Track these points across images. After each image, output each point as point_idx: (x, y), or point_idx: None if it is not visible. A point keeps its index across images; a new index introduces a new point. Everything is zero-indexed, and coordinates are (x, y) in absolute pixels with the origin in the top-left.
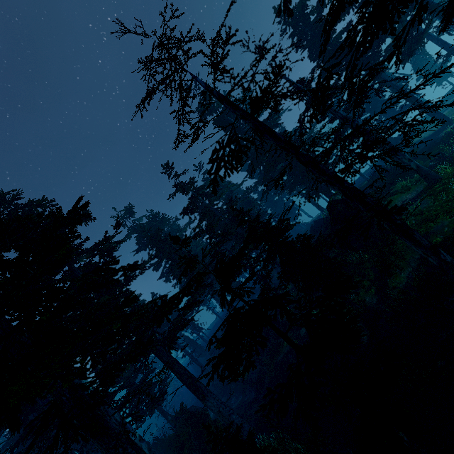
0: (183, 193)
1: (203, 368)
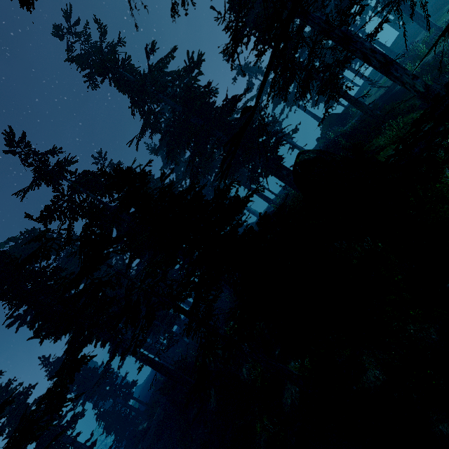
0: (46, 182)
1: None
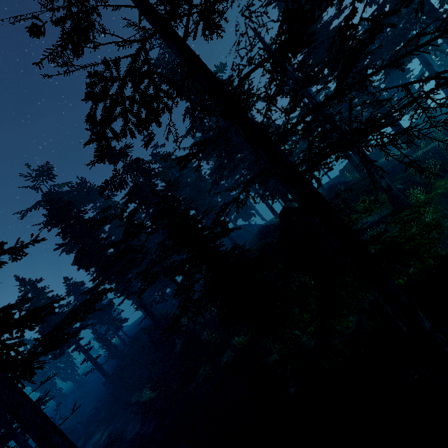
0: (109, 161)
1: (107, 378)
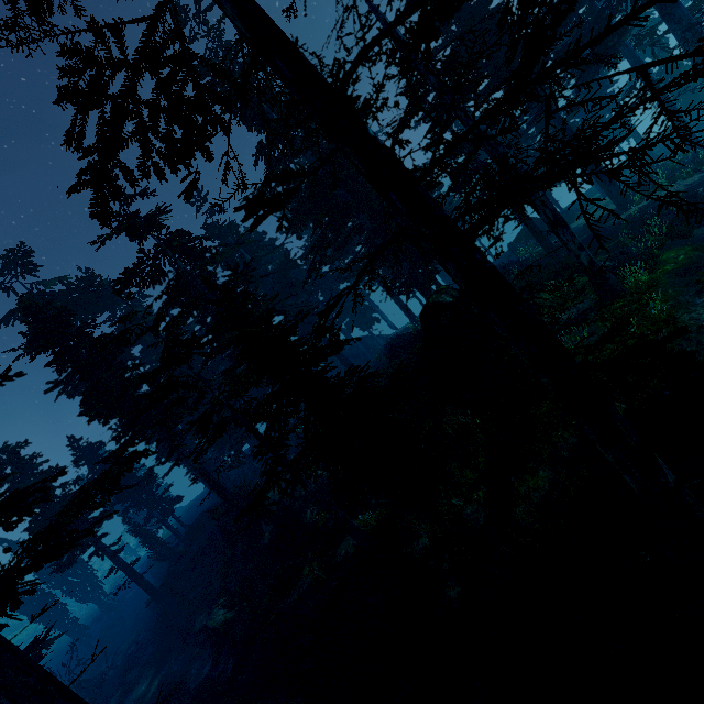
0: (130, 237)
1: (153, 594)
